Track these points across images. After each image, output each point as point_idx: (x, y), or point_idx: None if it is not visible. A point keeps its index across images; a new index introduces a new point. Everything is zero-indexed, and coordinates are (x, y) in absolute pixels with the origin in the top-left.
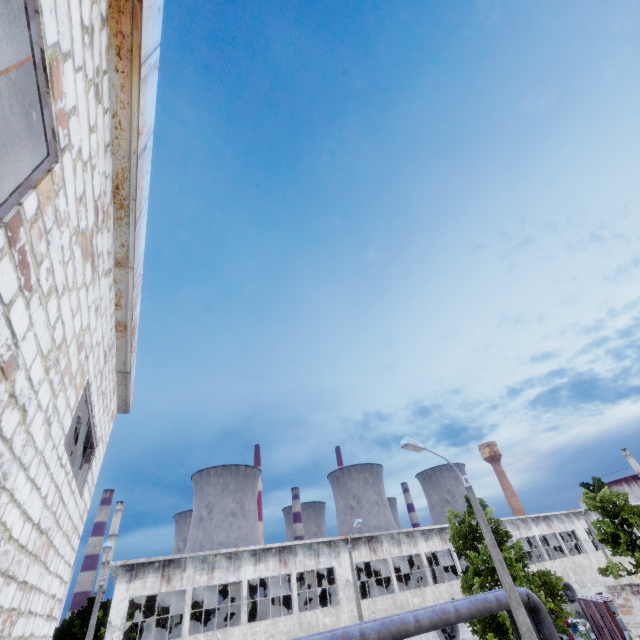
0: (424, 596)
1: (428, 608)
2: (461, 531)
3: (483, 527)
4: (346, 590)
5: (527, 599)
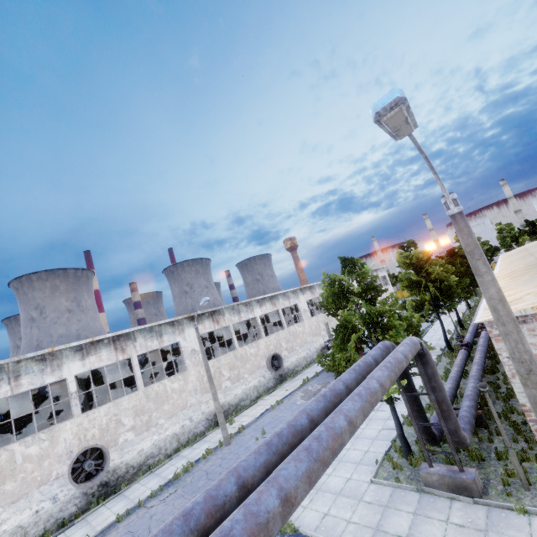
0: (259, 346)
1: (336, 387)
2: (334, 293)
3: (487, 273)
4: (192, 358)
5: (420, 347)
